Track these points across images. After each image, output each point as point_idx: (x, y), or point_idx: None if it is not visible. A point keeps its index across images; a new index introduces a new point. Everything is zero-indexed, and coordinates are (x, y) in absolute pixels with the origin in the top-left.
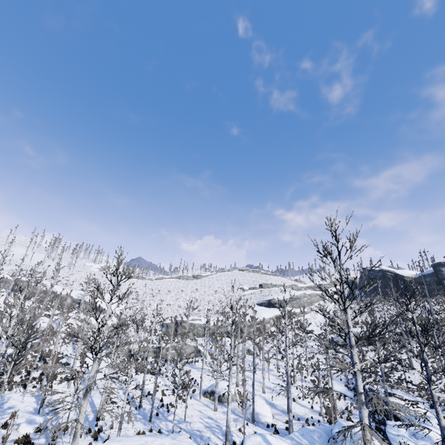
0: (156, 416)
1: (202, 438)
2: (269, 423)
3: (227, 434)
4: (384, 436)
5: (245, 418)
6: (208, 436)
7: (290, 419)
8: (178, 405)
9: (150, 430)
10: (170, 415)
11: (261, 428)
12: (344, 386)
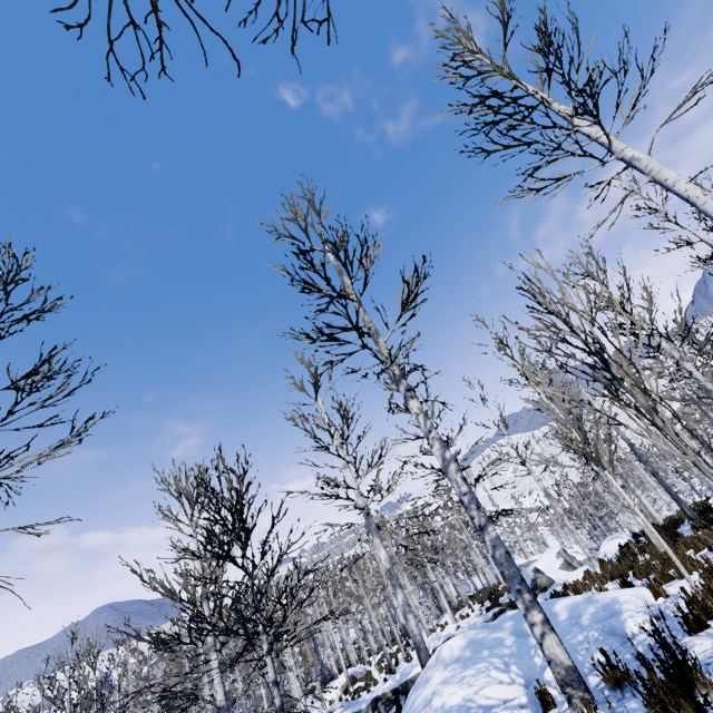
0: None
1: None
2: None
3: None
4: None
5: None
6: None
7: None
8: None
9: None
10: None
11: None
12: None
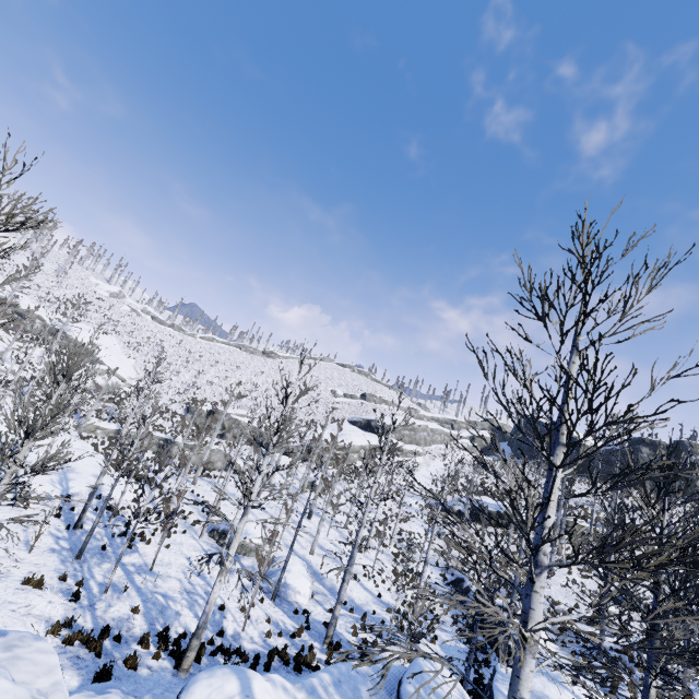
0: (100, 549)
1: (164, 611)
2: (301, 605)
3: (200, 627)
4: (479, 673)
5: (265, 588)
6: (177, 609)
7: (335, 615)
8: (154, 540)
9: (62, 576)
10: (130, 554)
11: (282, 613)
12: (439, 575)
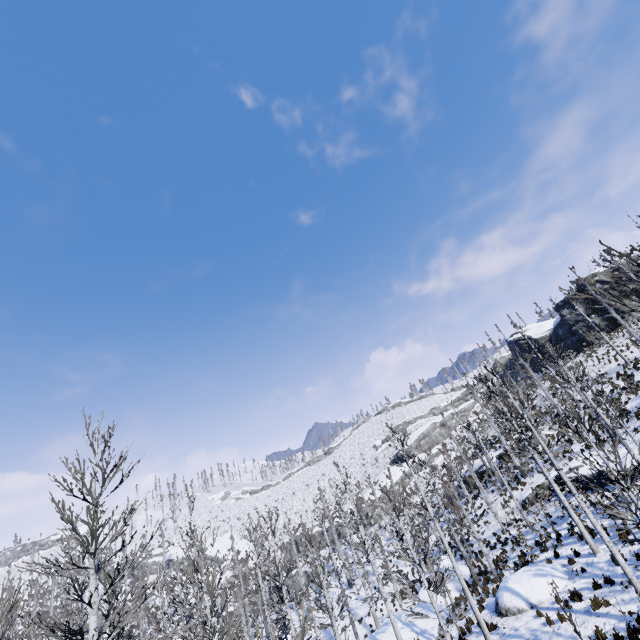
0: None
1: None
2: None
3: None
4: None
5: None
6: None
7: None
8: None
9: None
10: None
11: None
12: None
